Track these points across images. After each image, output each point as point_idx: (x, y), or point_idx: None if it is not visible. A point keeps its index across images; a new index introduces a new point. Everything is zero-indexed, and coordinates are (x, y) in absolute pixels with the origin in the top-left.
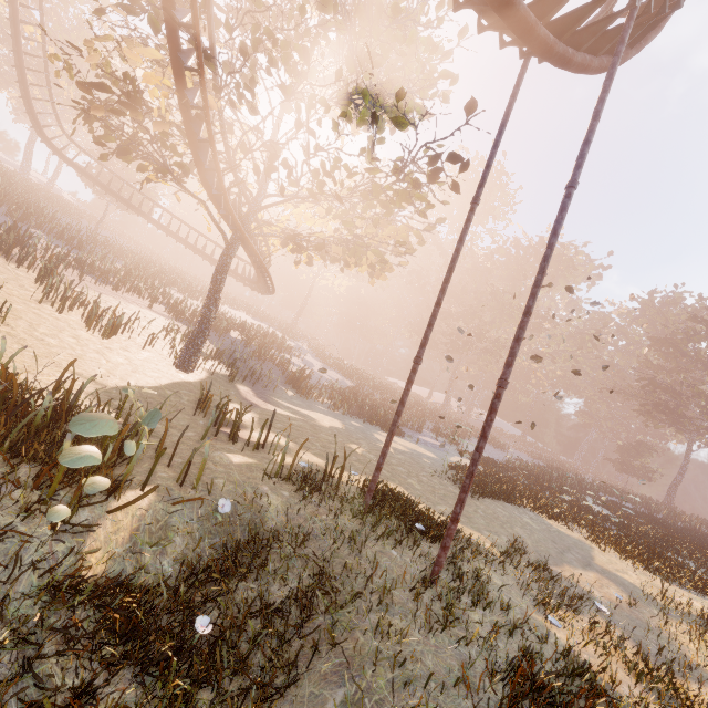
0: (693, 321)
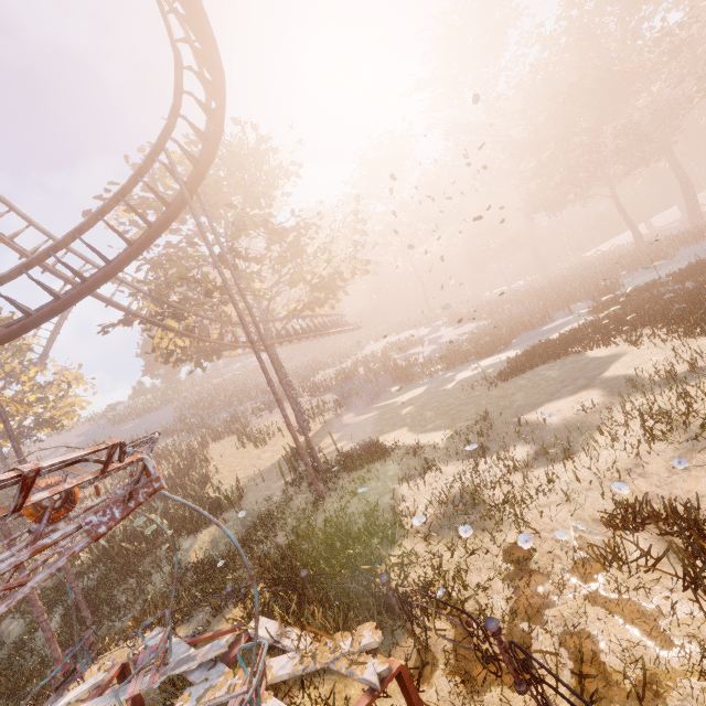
0: None
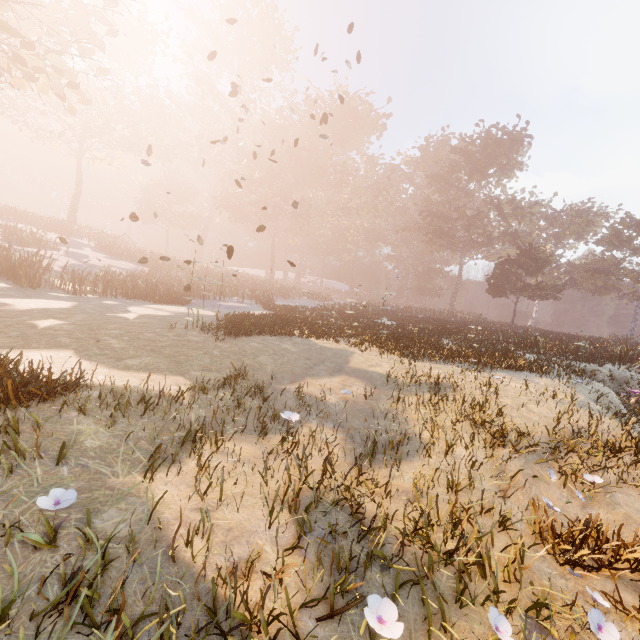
0: (454, 153)
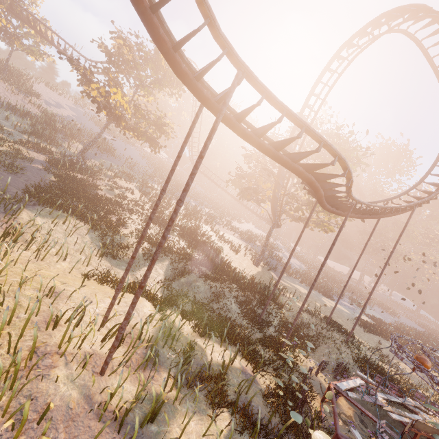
0: None
